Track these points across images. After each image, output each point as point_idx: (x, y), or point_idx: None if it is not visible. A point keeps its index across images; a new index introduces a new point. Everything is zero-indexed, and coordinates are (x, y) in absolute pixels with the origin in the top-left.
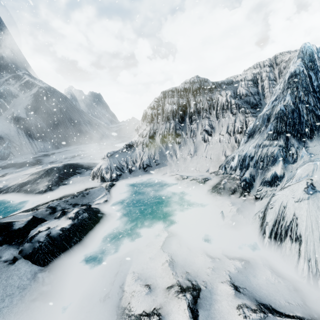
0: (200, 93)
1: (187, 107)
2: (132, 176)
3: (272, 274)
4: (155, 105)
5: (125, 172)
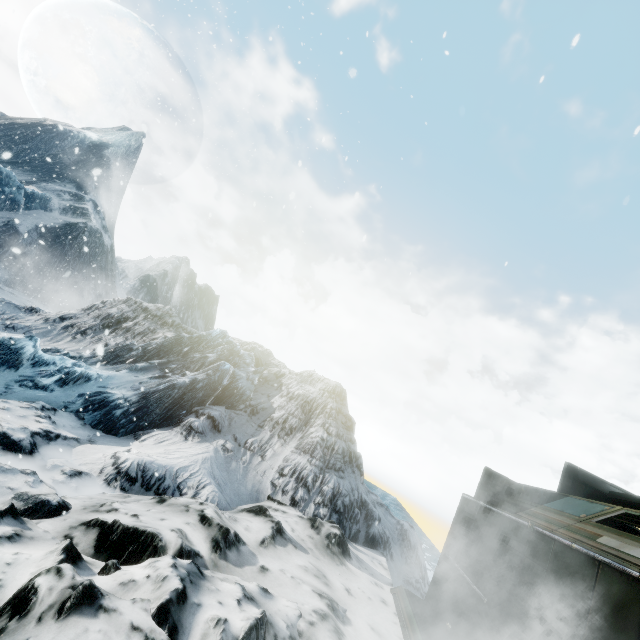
0: (152, 320)
1: (128, 321)
2: None
3: None
4: (109, 301)
5: None
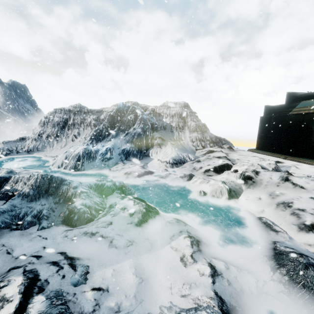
0: (78, 114)
1: (68, 120)
2: (18, 155)
3: (41, 170)
4: (48, 116)
5: (14, 153)
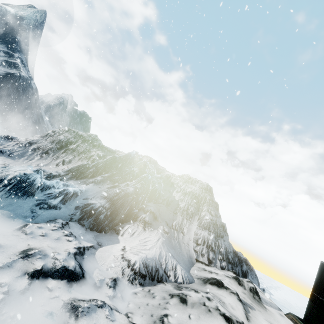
0: (87, 143)
1: (72, 144)
2: None
3: None
4: (57, 131)
5: None
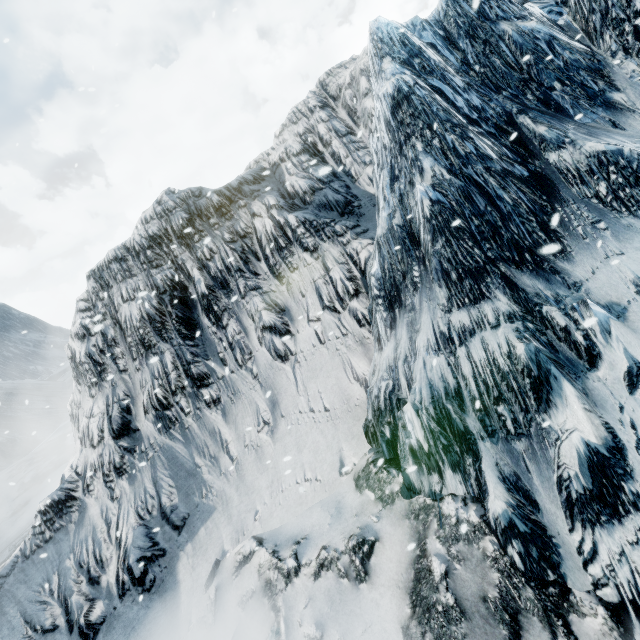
0: (201, 232)
1: (184, 284)
2: None
3: None
4: (86, 322)
5: None
